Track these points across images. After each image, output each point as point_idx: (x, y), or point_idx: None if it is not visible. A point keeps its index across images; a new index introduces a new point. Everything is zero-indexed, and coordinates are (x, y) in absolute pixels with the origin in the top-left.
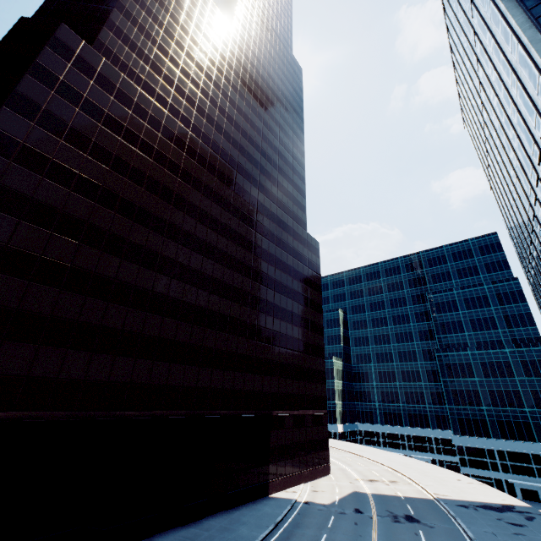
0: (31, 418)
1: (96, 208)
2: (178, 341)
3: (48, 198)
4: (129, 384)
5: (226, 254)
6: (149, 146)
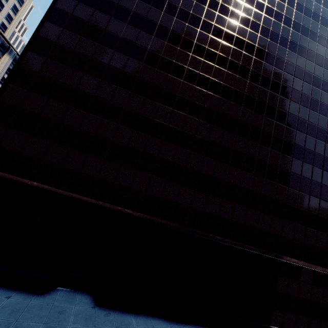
0: (63, 195)
1: (115, 54)
2: (175, 164)
3: (83, 50)
4: (130, 189)
5: (234, 90)
6: (161, 1)
